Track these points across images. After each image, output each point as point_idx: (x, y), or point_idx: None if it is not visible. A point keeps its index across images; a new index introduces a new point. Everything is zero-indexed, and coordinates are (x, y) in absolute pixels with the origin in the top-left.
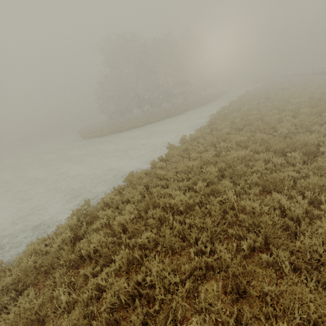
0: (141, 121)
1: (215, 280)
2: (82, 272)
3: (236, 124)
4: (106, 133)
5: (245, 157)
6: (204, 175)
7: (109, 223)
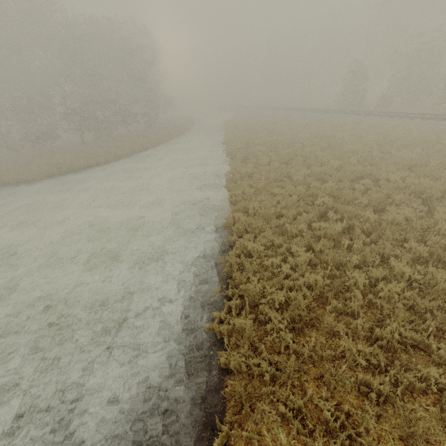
0: (102, 155)
1: (415, 267)
2: (328, 308)
3: (281, 157)
4: (36, 176)
5: (333, 187)
6: (316, 207)
7: (273, 272)
